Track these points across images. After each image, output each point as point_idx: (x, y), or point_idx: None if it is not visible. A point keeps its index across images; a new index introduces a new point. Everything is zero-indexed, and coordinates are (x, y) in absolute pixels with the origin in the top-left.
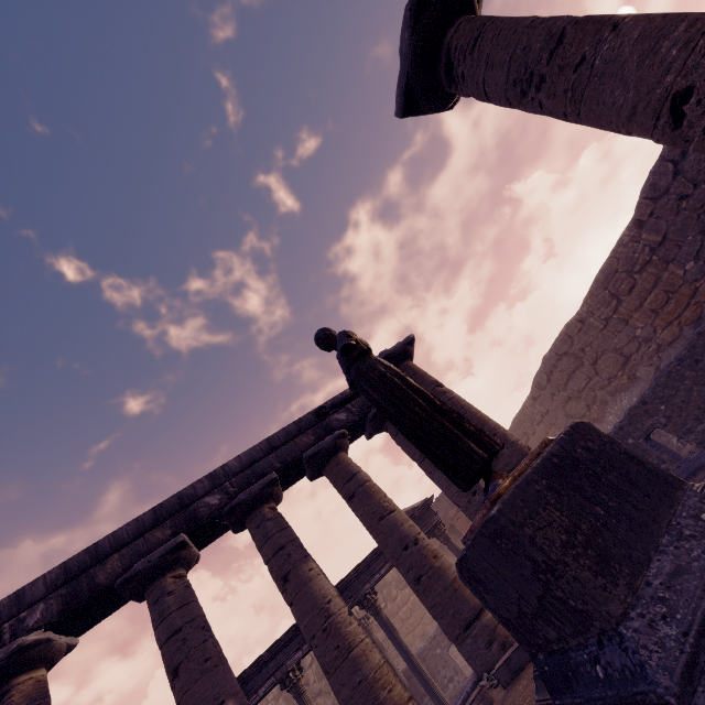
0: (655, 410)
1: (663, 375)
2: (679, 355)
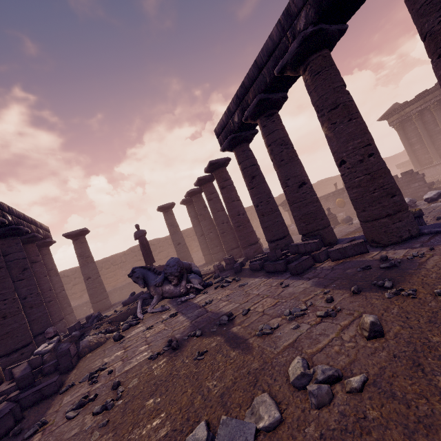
0: None
1: (113, 290)
2: (121, 286)
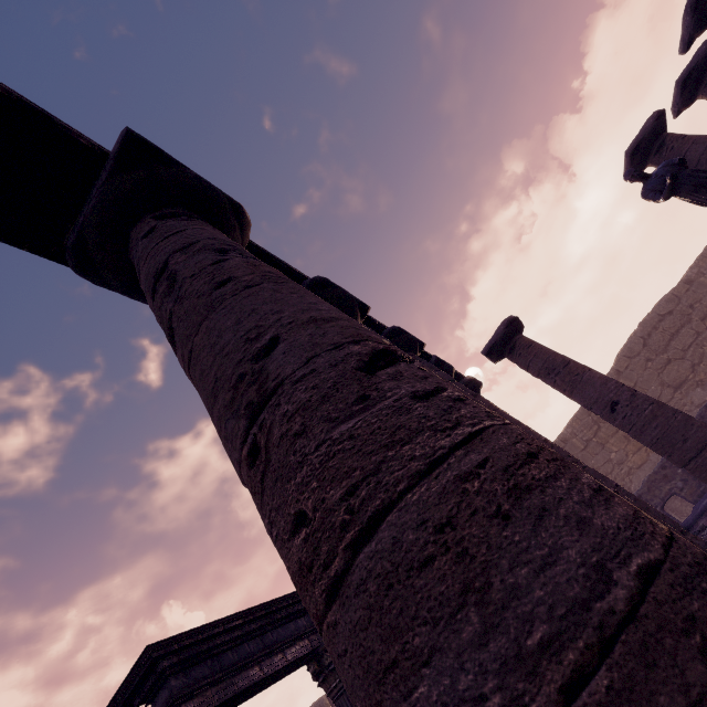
0: (673, 474)
1: None
2: None
